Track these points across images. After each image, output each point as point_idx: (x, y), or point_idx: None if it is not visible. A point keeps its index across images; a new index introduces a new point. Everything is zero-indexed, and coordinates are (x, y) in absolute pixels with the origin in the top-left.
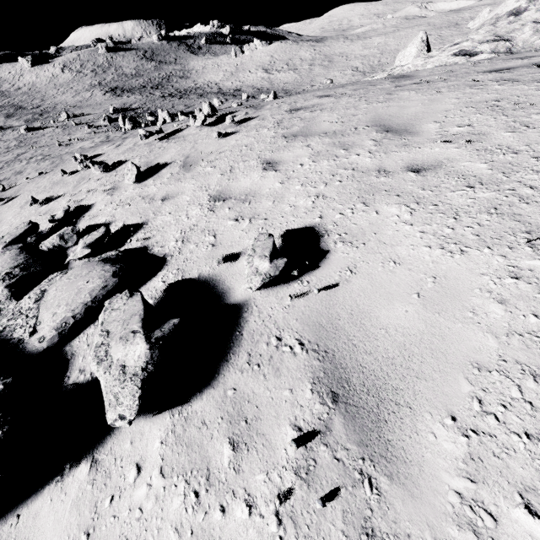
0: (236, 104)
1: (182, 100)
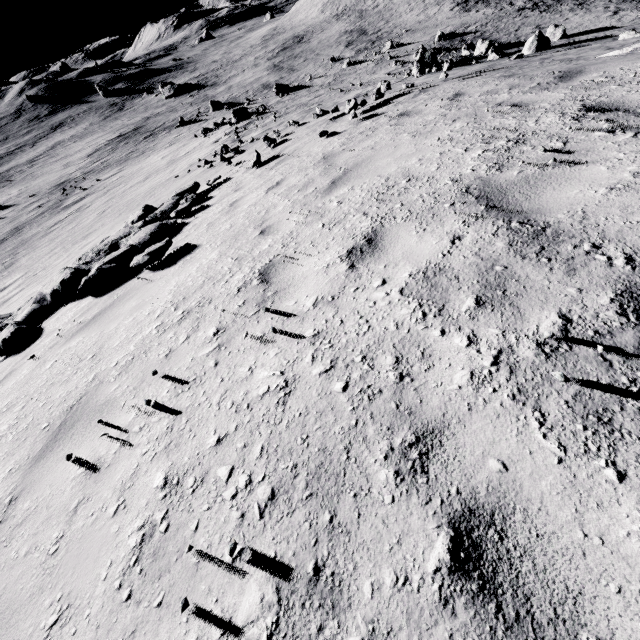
0: (406, 85)
1: (541, 16)
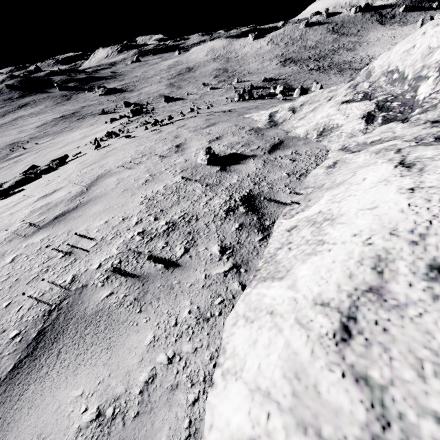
0: (181, 115)
1: (319, 75)
